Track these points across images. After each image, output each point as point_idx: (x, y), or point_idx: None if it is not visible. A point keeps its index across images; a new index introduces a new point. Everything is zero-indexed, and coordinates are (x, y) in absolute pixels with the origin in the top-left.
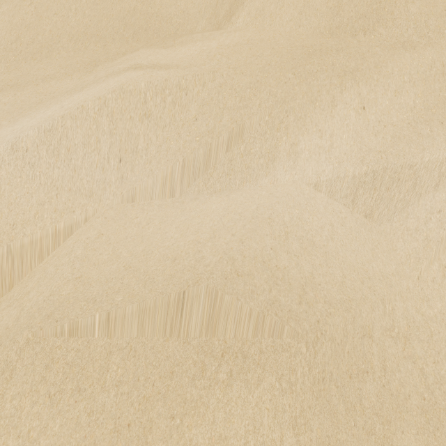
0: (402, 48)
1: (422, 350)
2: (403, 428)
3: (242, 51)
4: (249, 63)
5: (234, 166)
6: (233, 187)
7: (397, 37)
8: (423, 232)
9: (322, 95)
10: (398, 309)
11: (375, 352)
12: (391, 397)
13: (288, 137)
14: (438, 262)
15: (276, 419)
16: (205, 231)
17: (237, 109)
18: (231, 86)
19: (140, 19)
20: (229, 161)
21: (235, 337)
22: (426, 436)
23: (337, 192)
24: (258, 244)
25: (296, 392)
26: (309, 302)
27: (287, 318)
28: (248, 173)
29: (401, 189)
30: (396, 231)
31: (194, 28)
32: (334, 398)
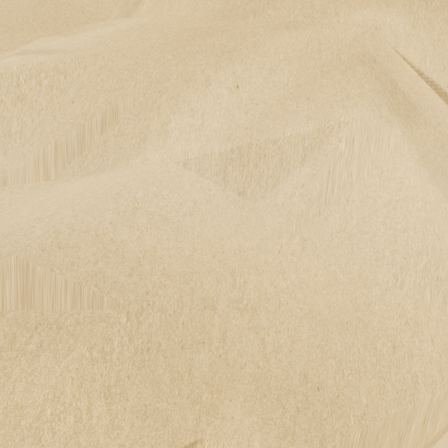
0: (285, 28)
1: (267, 321)
2: (232, 396)
3: (132, 35)
4: (134, 46)
5: (108, 147)
6: (106, 168)
7: (284, 18)
8: (287, 207)
9: (196, 74)
10: (252, 281)
11: (217, 323)
12: (227, 367)
13: (160, 117)
14: (300, 235)
15: (83, 388)
16: (52, 209)
17: (113, 91)
18: (110, 68)
19: (50, 8)
20: (104, 142)
21: (54, 309)
22: (253, 403)
23: (207, 170)
24: (95, 219)
25: (111, 362)
26: (142, 274)
27: (109, 289)
28: (120, 153)
29: (269, 165)
30: (267, 207)
31: (107, 17)
32: (159, 368)
